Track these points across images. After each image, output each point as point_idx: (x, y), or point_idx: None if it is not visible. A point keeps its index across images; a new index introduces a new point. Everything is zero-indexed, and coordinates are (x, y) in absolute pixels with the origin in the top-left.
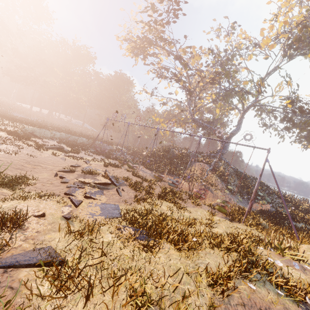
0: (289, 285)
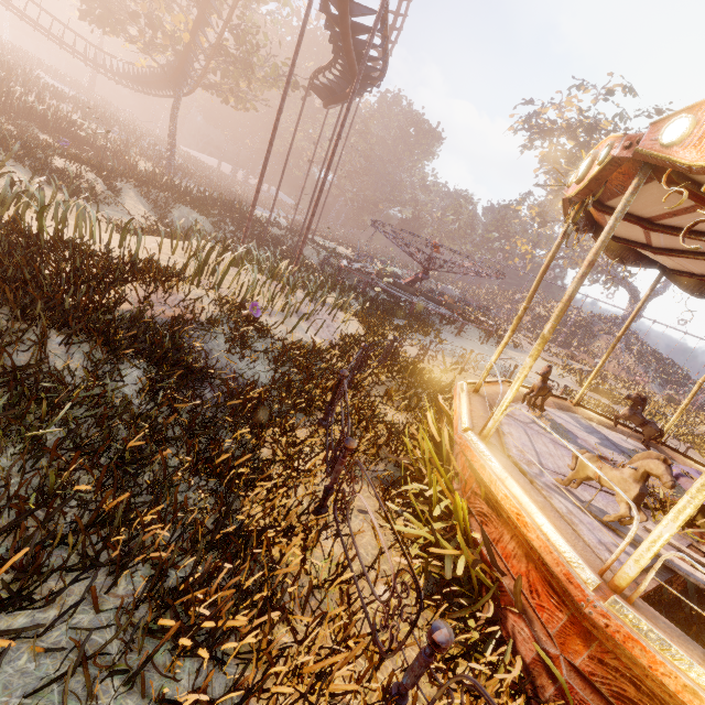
0: None
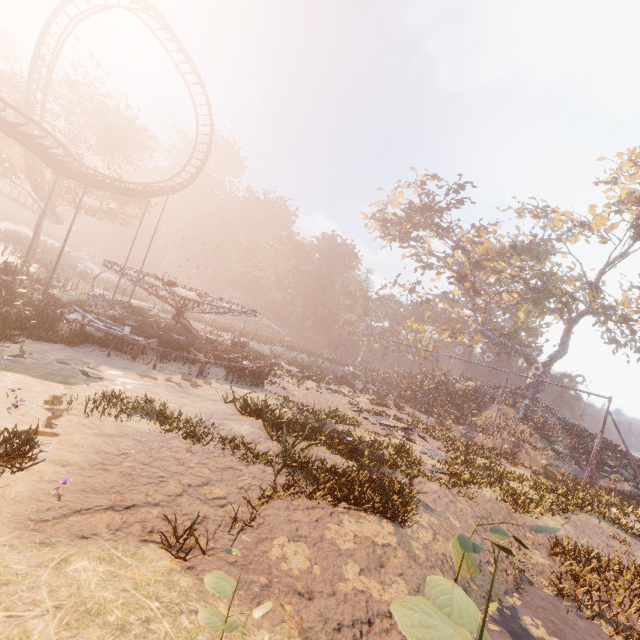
0: (622, 524)
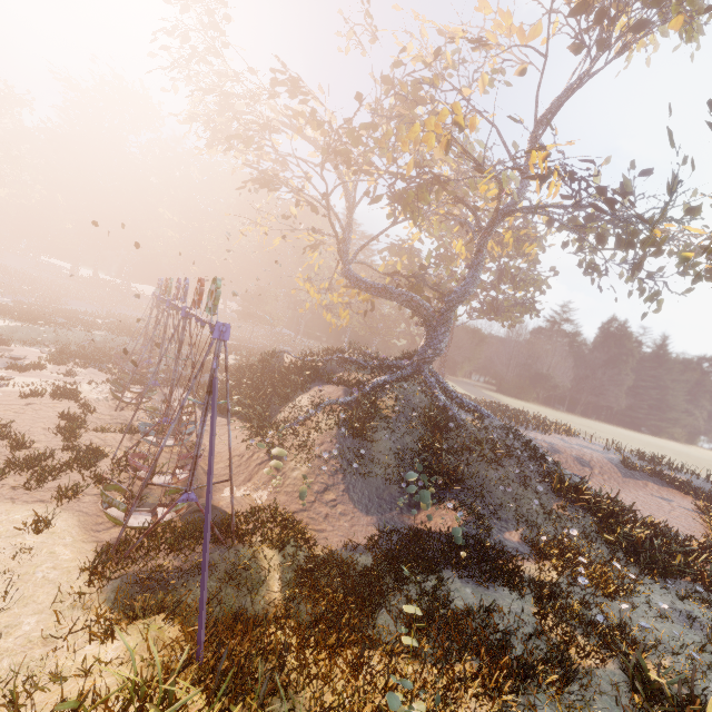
0: None
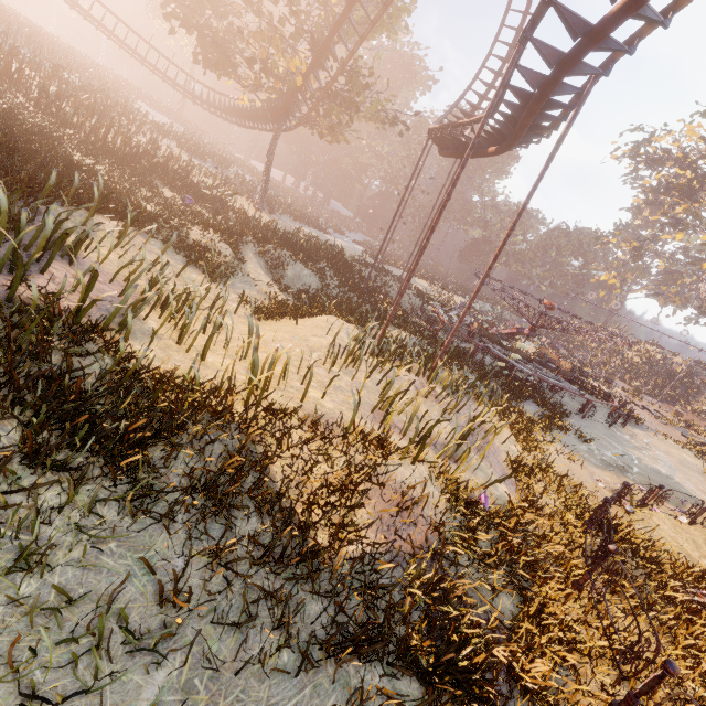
0: None
